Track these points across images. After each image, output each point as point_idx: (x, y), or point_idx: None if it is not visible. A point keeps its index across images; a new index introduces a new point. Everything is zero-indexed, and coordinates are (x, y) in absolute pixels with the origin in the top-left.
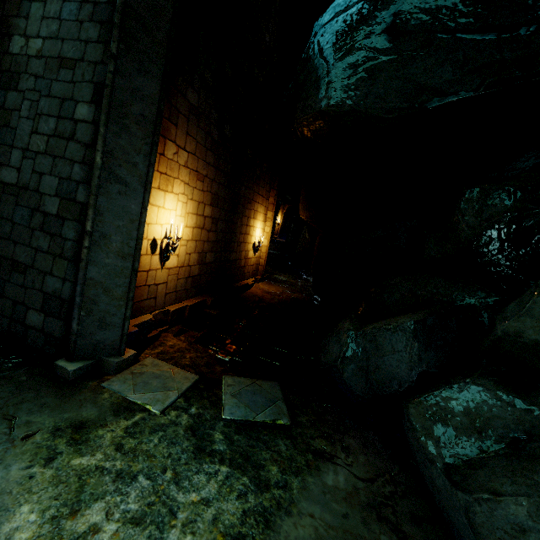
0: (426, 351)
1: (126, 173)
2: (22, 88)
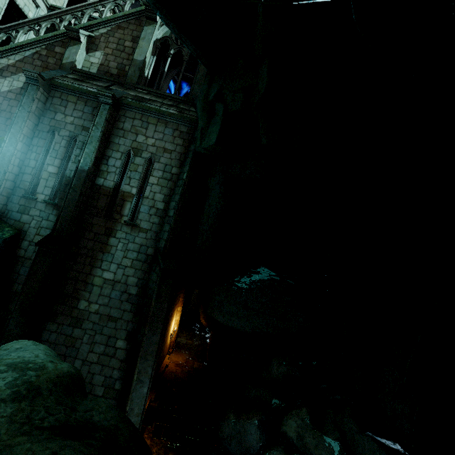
0: (262, 434)
1: (144, 377)
2: (85, 327)
